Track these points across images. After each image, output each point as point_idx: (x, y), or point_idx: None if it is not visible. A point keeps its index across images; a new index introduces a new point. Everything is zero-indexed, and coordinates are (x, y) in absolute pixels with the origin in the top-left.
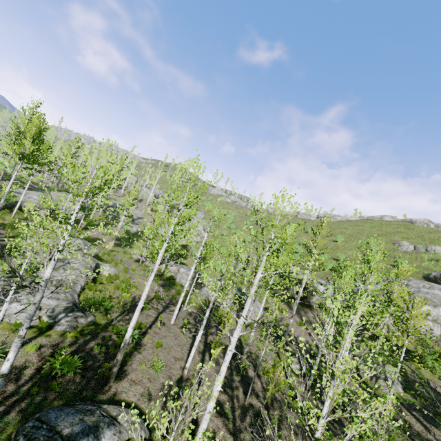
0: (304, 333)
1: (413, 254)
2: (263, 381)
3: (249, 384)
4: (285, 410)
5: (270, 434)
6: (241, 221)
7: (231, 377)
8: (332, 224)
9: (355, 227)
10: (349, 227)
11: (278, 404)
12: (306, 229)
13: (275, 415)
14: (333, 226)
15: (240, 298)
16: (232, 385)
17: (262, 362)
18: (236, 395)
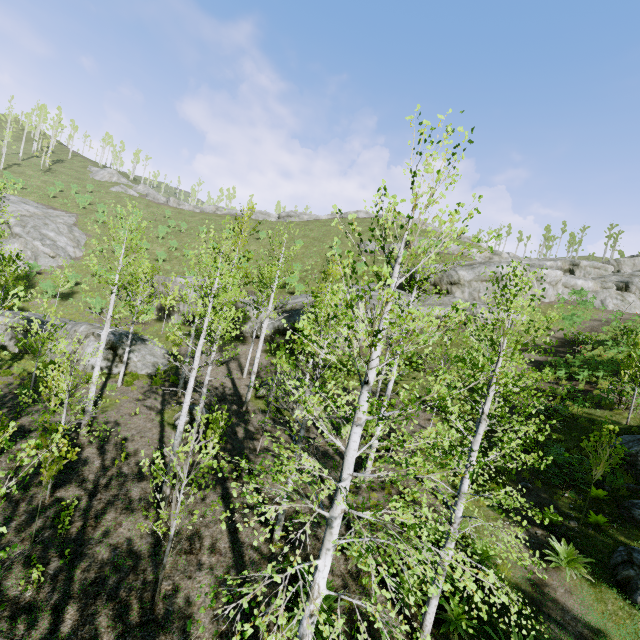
0: (222, 375)
1: (376, 255)
2: (109, 457)
3: (73, 471)
4: (130, 485)
5: (77, 529)
6: (154, 227)
7: (37, 471)
8: (295, 226)
9: (322, 228)
10: (315, 228)
11: (119, 482)
12: (259, 234)
13: (106, 498)
14: (296, 228)
15: (113, 346)
16: (31, 482)
17: (124, 431)
18: (32, 495)
